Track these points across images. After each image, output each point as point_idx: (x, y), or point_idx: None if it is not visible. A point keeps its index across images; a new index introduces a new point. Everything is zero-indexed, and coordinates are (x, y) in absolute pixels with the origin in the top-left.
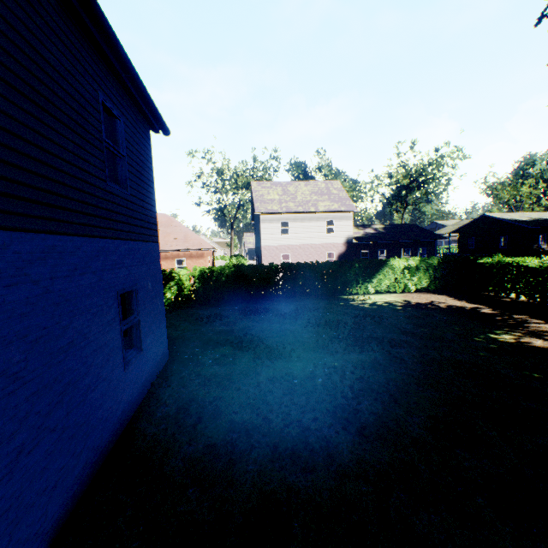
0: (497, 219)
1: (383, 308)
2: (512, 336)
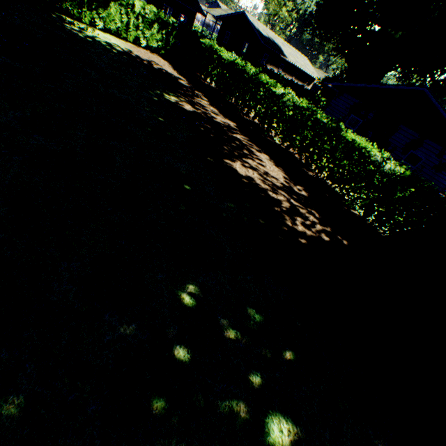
0: (250, 23)
1: (97, 45)
2: (178, 99)
